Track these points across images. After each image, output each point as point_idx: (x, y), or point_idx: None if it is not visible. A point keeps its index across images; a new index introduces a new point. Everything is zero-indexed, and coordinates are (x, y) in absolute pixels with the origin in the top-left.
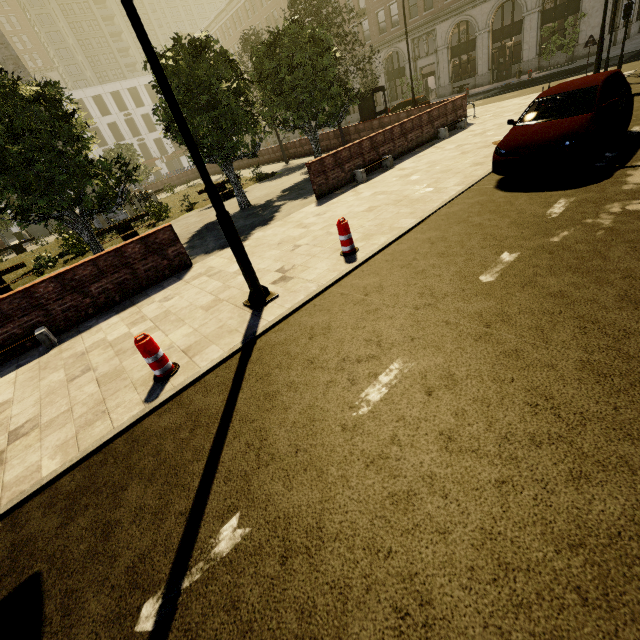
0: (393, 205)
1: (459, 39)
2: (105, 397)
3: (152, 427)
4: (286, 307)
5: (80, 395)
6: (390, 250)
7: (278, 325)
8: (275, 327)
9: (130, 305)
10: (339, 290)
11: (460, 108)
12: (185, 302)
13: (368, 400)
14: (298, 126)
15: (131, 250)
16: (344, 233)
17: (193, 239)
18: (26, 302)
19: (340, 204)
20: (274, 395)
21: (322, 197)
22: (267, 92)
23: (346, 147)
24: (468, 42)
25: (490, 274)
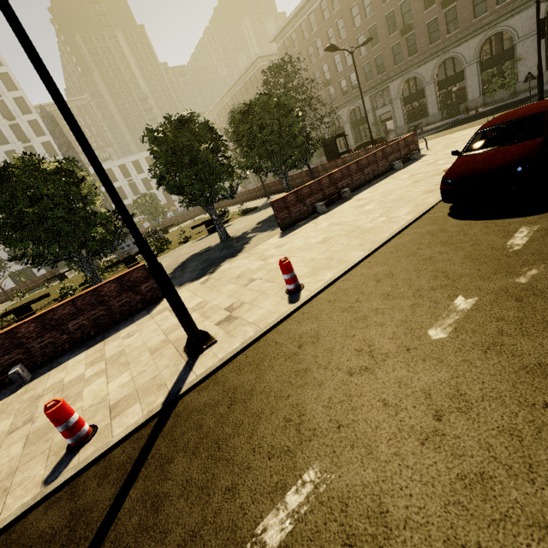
0: (345, 236)
1: (409, 91)
2: (19, 466)
3: (31, 528)
4: (218, 357)
5: (3, 457)
6: (334, 288)
7: (205, 381)
8: (201, 384)
9: (100, 340)
10: (275, 337)
11: (412, 143)
12: (140, 341)
13: (263, 542)
14: (270, 170)
15: (107, 289)
16: (286, 272)
17: (176, 270)
18: (8, 342)
19: (299, 235)
20: (163, 501)
21: (286, 229)
22: (244, 147)
23: (306, 185)
24: (417, 92)
25: (441, 327)
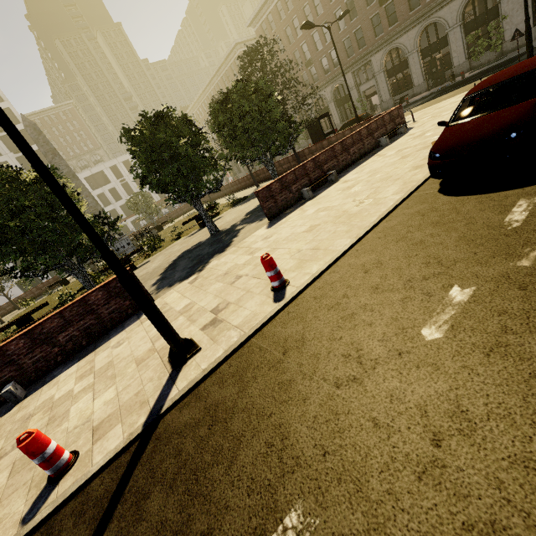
0: (331, 223)
1: (392, 63)
2: (1, 499)
3: None
4: (201, 368)
5: None
6: (320, 282)
7: (187, 396)
8: (183, 399)
9: (91, 350)
10: (259, 342)
11: (397, 117)
12: (128, 350)
13: None
14: (255, 159)
15: (94, 297)
16: (269, 269)
17: (167, 269)
18: None
19: (286, 225)
20: None
21: (273, 218)
22: (226, 138)
23: (290, 171)
24: (401, 63)
25: (436, 325)
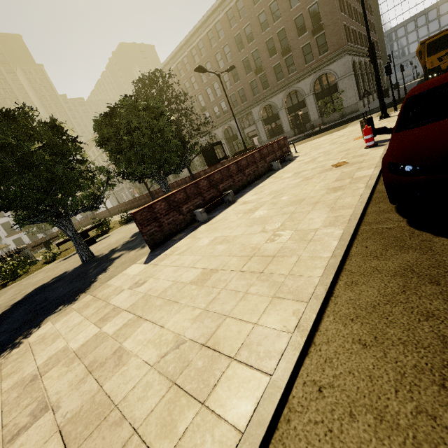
0: (237, 270)
1: (267, 115)
2: None
3: None
4: None
5: None
6: None
7: None
8: None
9: None
10: None
11: (284, 146)
12: None
13: None
14: (146, 176)
15: None
16: None
17: None
18: None
19: (169, 261)
20: None
21: (157, 246)
22: (113, 152)
23: (180, 189)
24: (273, 115)
25: None
